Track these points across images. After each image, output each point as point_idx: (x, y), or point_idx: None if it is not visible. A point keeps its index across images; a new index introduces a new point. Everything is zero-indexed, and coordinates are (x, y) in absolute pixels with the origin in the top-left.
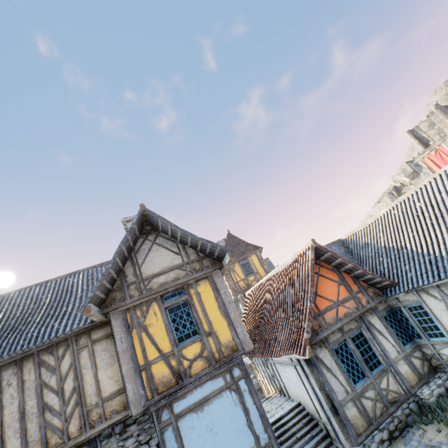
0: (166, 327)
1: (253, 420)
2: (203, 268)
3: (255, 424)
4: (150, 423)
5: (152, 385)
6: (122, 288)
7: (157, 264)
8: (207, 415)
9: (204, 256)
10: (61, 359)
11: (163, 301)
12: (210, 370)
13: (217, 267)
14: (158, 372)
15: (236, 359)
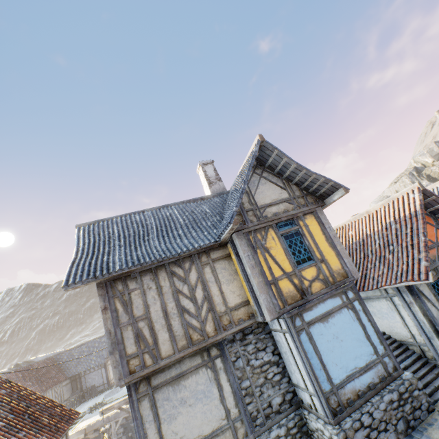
0: (284, 251)
1: (369, 334)
2: (308, 204)
3: (371, 337)
4: (264, 335)
5: (282, 297)
6: (242, 213)
7: (267, 196)
8: (332, 326)
9: (306, 194)
10: (189, 272)
11: (278, 229)
12: (328, 290)
13: (320, 204)
14: (284, 287)
15: (349, 284)
